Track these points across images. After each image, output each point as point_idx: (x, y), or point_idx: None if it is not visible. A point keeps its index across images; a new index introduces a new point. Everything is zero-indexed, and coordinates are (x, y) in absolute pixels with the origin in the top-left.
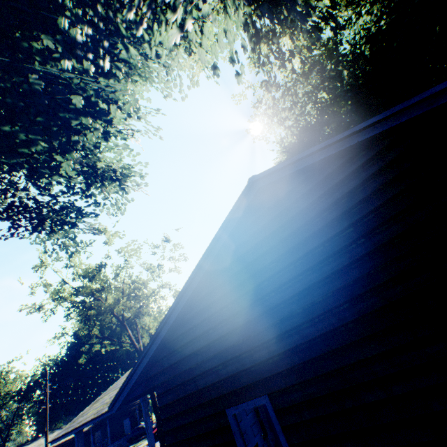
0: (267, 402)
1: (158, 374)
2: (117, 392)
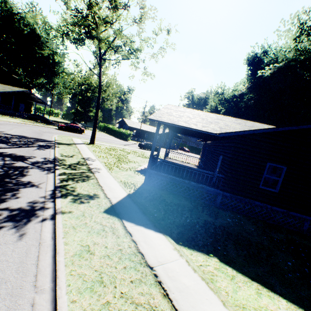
0: (285, 168)
1: (241, 137)
2: (229, 132)
